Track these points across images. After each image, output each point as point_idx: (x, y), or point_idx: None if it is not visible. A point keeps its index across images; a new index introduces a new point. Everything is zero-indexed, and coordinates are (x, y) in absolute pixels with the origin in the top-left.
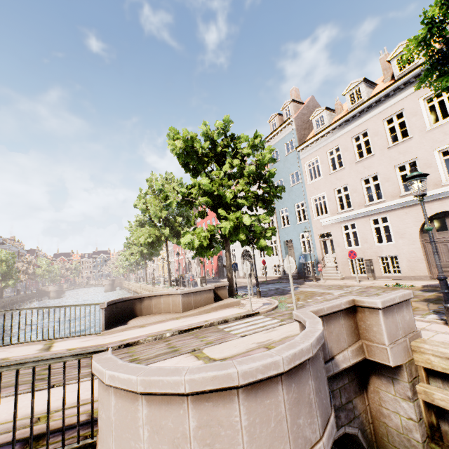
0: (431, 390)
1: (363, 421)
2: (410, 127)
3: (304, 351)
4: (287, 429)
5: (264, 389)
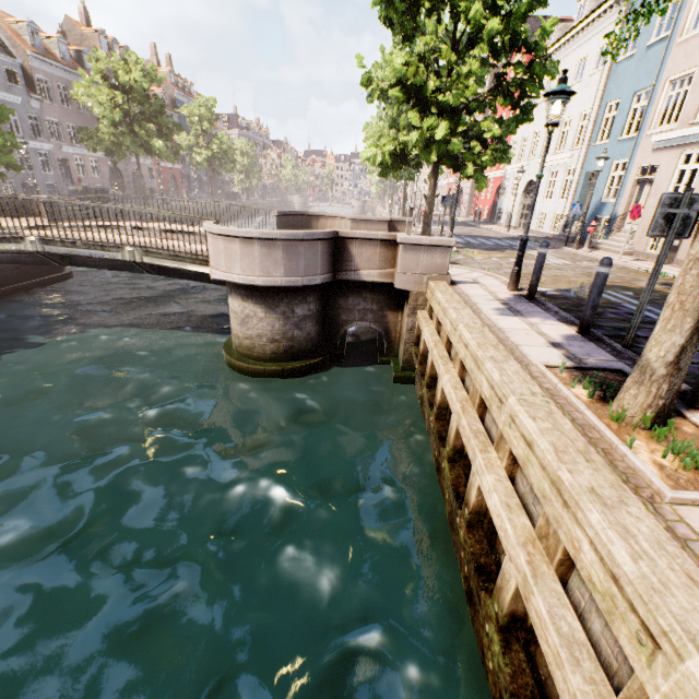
0: (420, 313)
1: (390, 328)
2: None
3: (274, 234)
4: (258, 263)
5: (249, 243)
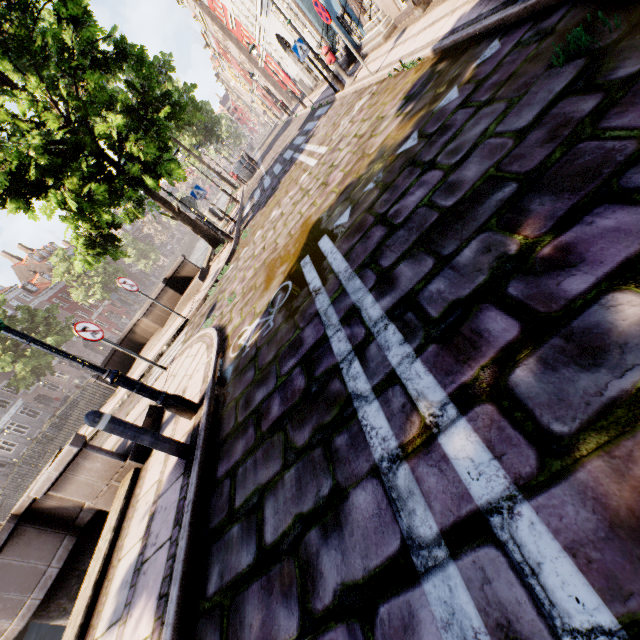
0: None
1: None
2: None
3: None
4: None
5: None
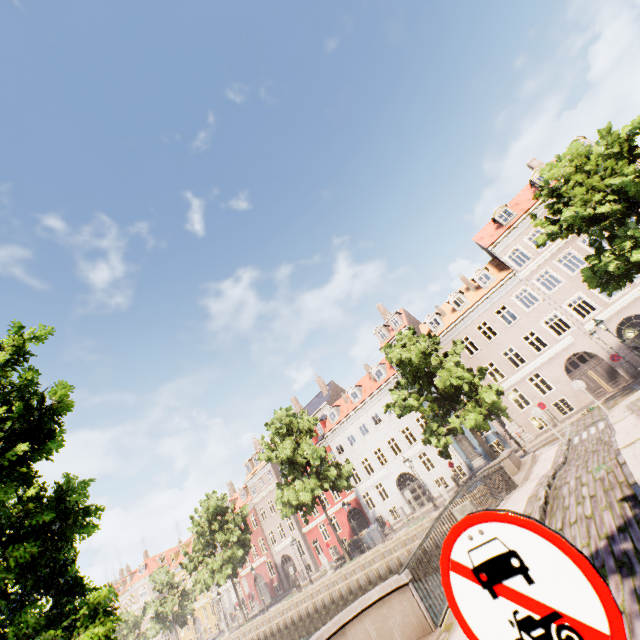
0: None
1: None
2: (515, 313)
3: None
4: None
5: None
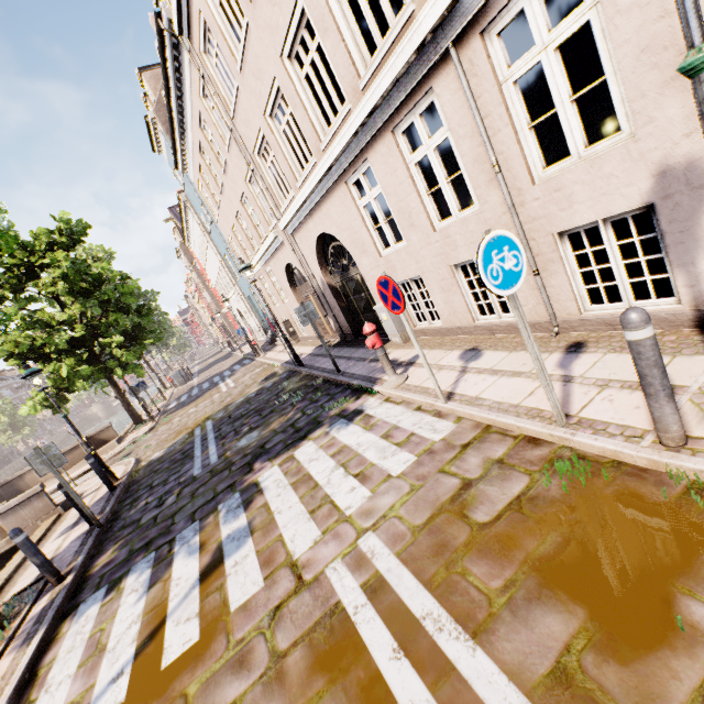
0: None
1: None
2: (218, 144)
3: None
4: None
5: None
